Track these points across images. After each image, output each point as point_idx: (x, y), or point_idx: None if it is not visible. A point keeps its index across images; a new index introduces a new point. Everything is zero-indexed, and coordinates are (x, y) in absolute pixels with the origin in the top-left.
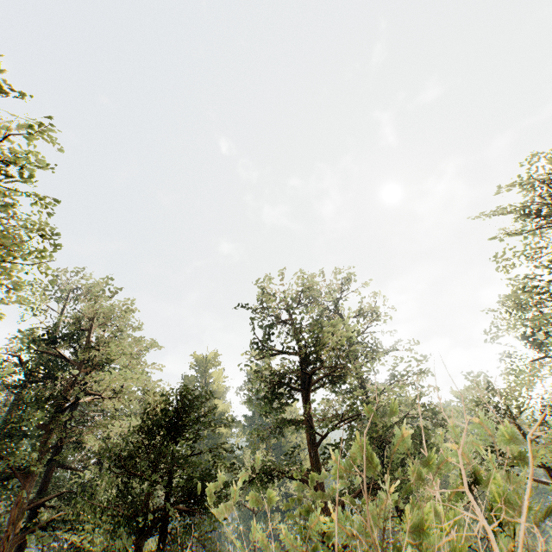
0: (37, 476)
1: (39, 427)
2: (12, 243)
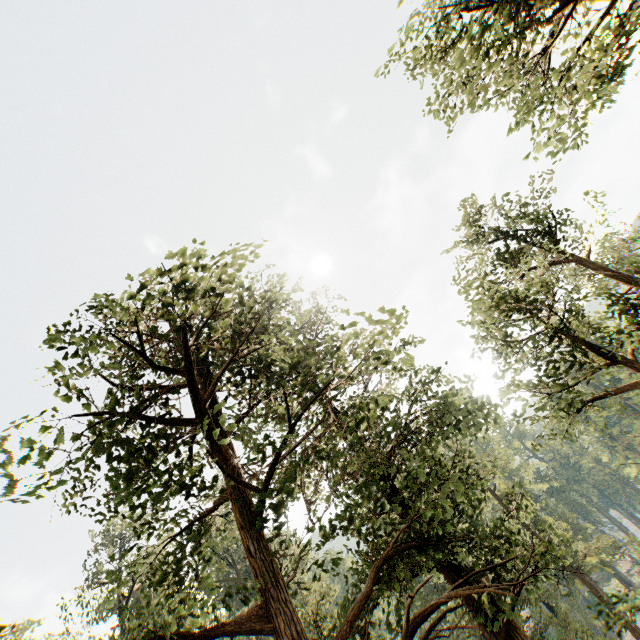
0: None
1: None
2: None
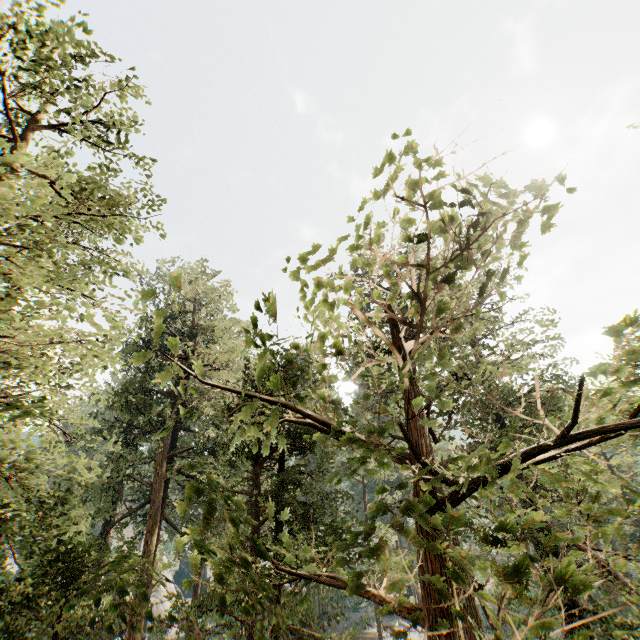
0: (170, 432)
1: (164, 394)
2: (125, 201)
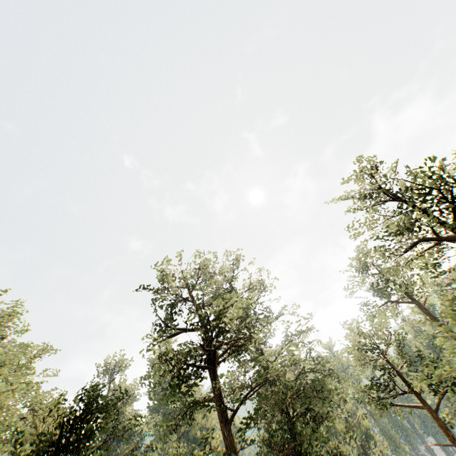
0: None
1: None
2: None
